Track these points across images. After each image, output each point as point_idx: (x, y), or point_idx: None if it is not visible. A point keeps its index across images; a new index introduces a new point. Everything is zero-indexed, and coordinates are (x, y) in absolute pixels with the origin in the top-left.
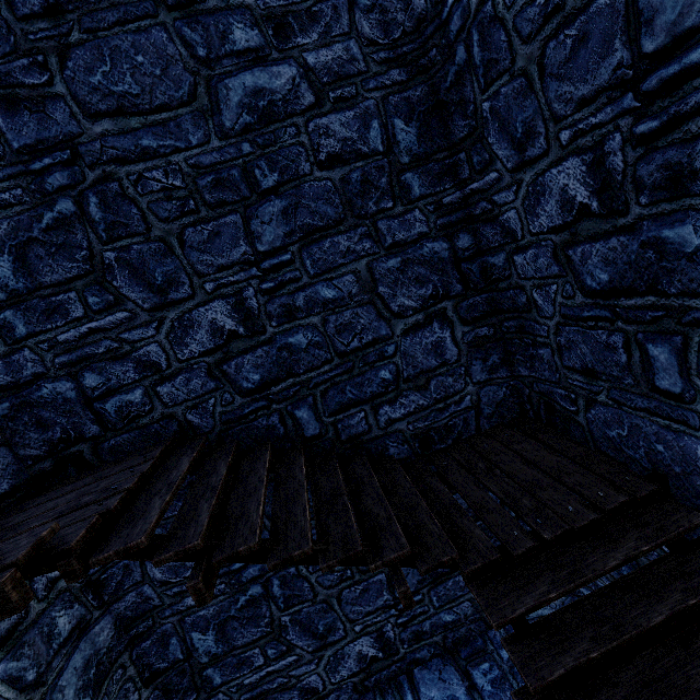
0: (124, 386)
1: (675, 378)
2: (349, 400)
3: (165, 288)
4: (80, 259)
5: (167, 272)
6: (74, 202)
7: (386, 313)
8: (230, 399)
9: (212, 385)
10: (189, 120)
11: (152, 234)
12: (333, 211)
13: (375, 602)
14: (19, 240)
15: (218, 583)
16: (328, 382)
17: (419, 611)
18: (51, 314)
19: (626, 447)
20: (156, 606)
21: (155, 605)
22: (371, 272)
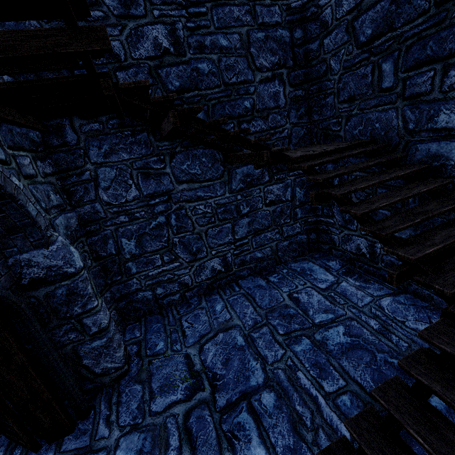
0: (95, 65)
1: (391, 78)
2: (226, 114)
3: (129, 4)
4: None
5: None
6: None
7: (253, 66)
8: (160, 94)
9: (151, 81)
10: None
11: None
12: None
13: (224, 239)
14: None
15: (140, 210)
16: (217, 99)
17: (245, 249)
18: None
19: (361, 136)
20: (102, 218)
21: (102, 217)
22: (248, 37)
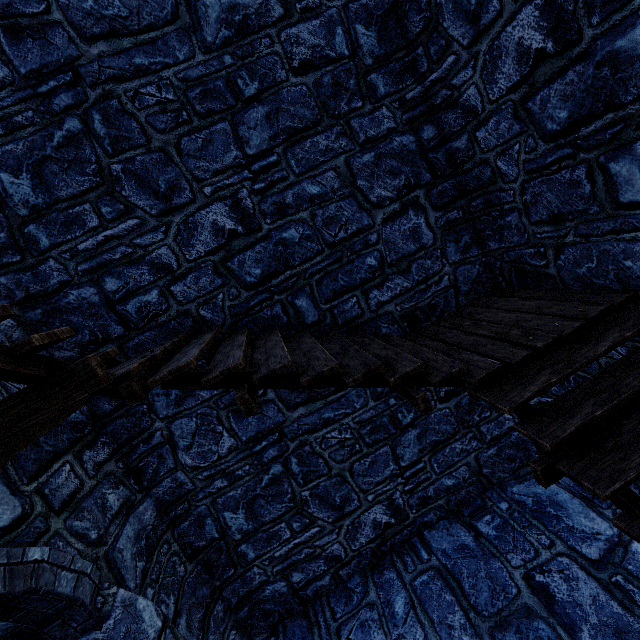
0: (141, 288)
1: (637, 186)
2: (342, 287)
3: (169, 194)
4: (90, 173)
5: (169, 180)
6: (80, 121)
7: (366, 204)
8: (236, 294)
9: (219, 282)
10: (175, 38)
11: (152, 145)
12: (310, 113)
13: (383, 472)
14: (34, 158)
15: (242, 465)
16: (321, 271)
17: (423, 478)
18: (70, 225)
19: (596, 279)
20: (190, 490)
21: (189, 489)
22: (349, 168)
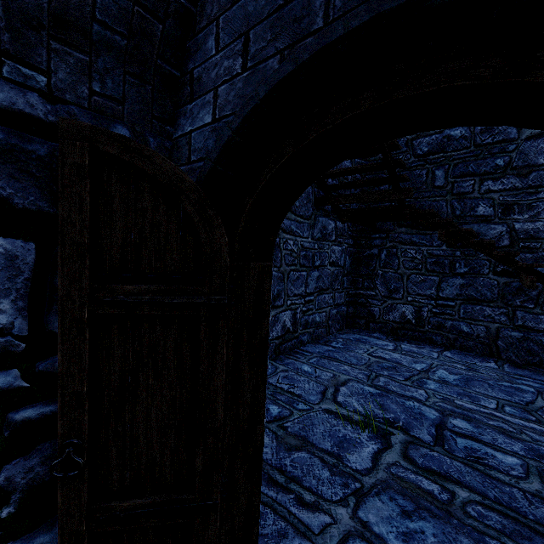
0: None
1: (442, 180)
2: None
3: None
4: None
5: None
6: None
7: None
8: None
9: None
10: None
11: None
12: None
13: (299, 289)
14: None
15: None
16: None
17: (310, 307)
18: None
19: None
20: None
21: None
22: None
